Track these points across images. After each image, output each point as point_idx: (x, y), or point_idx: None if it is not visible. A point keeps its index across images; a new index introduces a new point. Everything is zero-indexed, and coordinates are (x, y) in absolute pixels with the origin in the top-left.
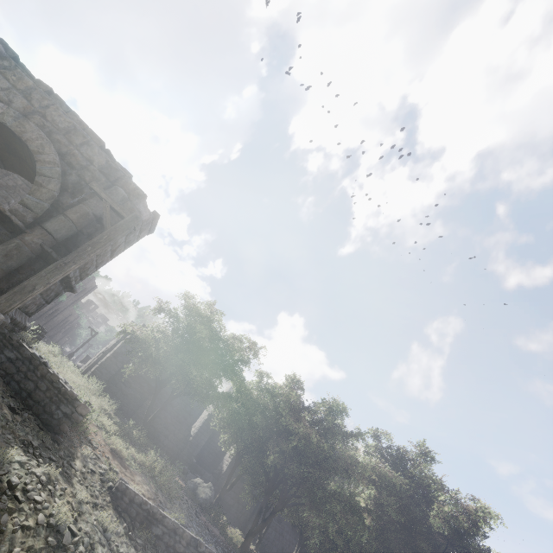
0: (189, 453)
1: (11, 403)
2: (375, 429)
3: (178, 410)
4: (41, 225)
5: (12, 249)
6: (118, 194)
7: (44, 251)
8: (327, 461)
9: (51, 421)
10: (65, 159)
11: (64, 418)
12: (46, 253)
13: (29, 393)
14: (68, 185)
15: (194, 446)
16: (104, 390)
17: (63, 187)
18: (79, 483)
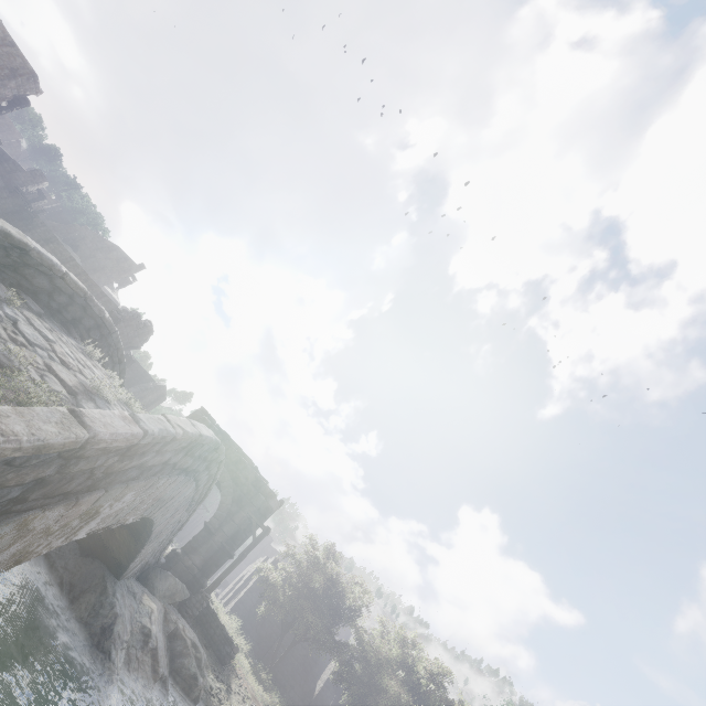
0: None
1: (205, 643)
2: None
3: (304, 656)
4: (222, 528)
5: (209, 547)
6: (261, 500)
7: (223, 545)
8: None
9: (220, 656)
10: (234, 481)
11: (227, 655)
12: (223, 546)
13: (211, 636)
14: (235, 498)
15: (320, 703)
16: (240, 626)
17: (233, 500)
18: (234, 698)
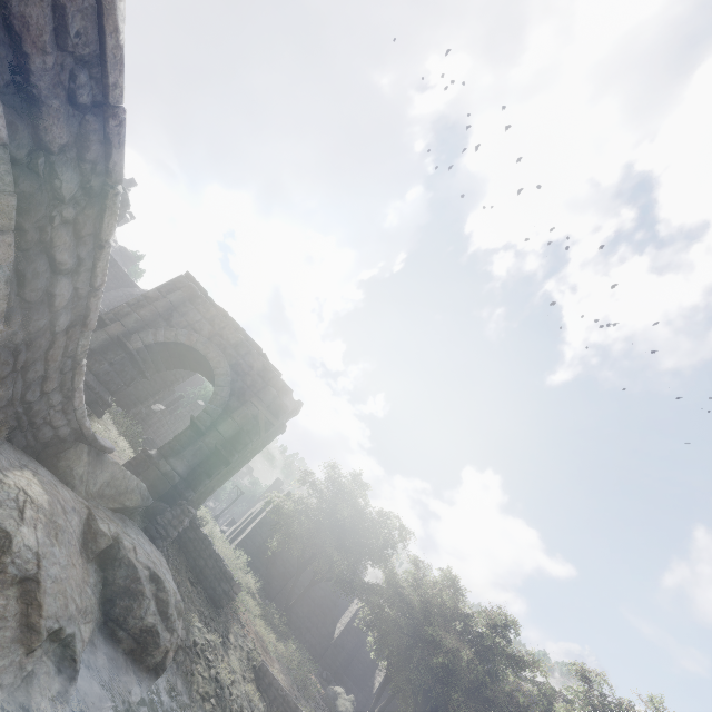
0: (334, 655)
1: (191, 577)
2: (581, 665)
3: (322, 598)
4: (216, 427)
5: (197, 449)
6: (271, 394)
7: (217, 449)
8: (484, 692)
9: (214, 596)
10: (234, 369)
11: (223, 595)
12: (218, 450)
13: (201, 569)
14: (235, 390)
15: (340, 647)
16: (248, 563)
17: (231, 392)
18: (233, 655)
